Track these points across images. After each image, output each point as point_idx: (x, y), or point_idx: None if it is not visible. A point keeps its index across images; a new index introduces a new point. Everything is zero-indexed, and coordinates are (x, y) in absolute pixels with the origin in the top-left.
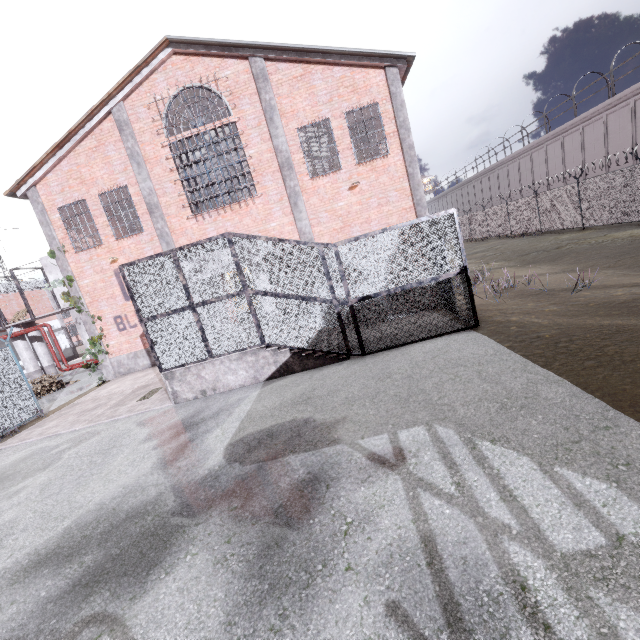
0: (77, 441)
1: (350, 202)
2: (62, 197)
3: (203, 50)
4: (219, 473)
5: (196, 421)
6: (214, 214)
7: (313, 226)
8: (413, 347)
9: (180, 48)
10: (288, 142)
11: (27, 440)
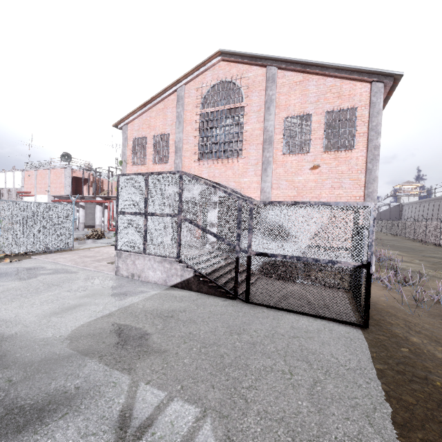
0: (56, 271)
1: (308, 178)
2: (137, 133)
3: (239, 59)
4: (51, 342)
5: (104, 293)
6: (210, 162)
7: (273, 188)
8: (289, 316)
9: (226, 57)
10: (275, 125)
11: (46, 259)
